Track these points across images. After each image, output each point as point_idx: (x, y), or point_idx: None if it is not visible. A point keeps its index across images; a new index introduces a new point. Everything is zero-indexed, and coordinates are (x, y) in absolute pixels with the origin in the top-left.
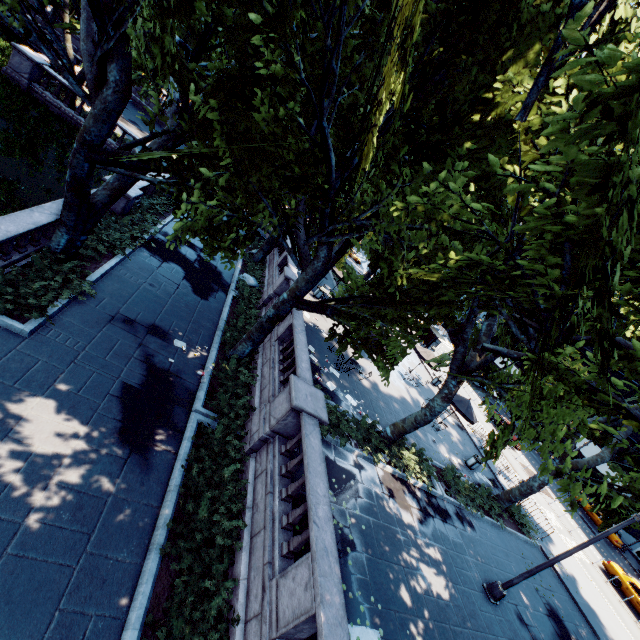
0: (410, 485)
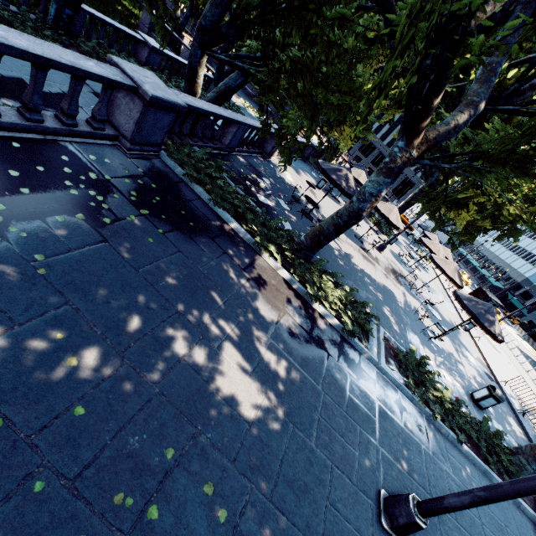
0: (313, 310)
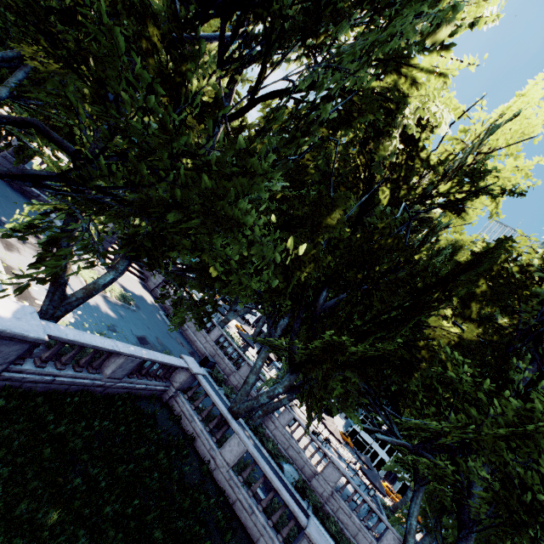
0: None
